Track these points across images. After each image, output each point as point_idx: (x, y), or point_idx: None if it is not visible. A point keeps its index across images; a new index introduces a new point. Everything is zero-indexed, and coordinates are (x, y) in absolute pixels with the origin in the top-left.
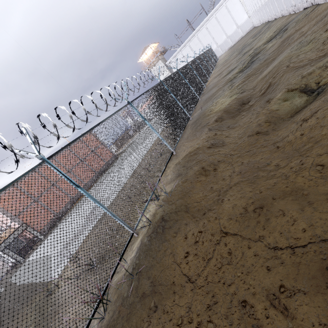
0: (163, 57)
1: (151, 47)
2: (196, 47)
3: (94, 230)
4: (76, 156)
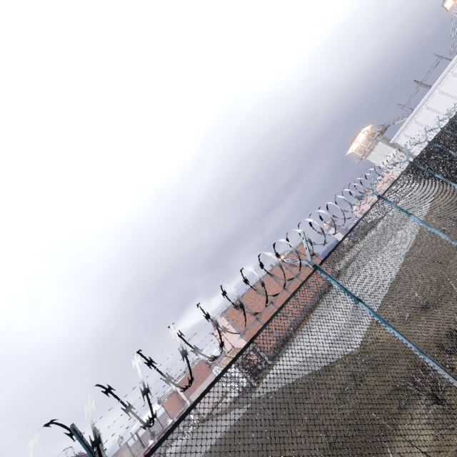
0: (382, 137)
1: (363, 132)
2: (439, 105)
3: (383, 307)
4: (290, 271)
